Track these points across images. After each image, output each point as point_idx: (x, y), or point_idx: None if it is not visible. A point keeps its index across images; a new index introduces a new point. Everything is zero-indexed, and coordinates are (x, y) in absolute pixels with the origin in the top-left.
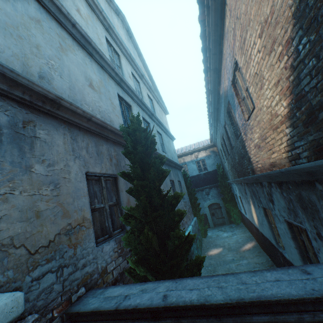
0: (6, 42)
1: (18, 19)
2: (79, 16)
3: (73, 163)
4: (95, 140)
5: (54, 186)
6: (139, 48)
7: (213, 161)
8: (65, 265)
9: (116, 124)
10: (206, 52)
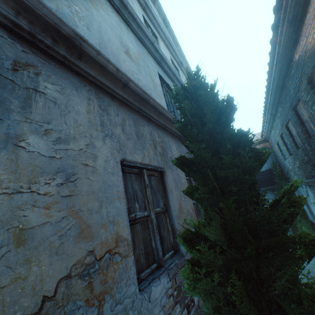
0: None
1: None
2: None
3: (101, 143)
4: (134, 117)
5: (65, 179)
6: (175, 38)
7: None
8: None
9: None
10: None
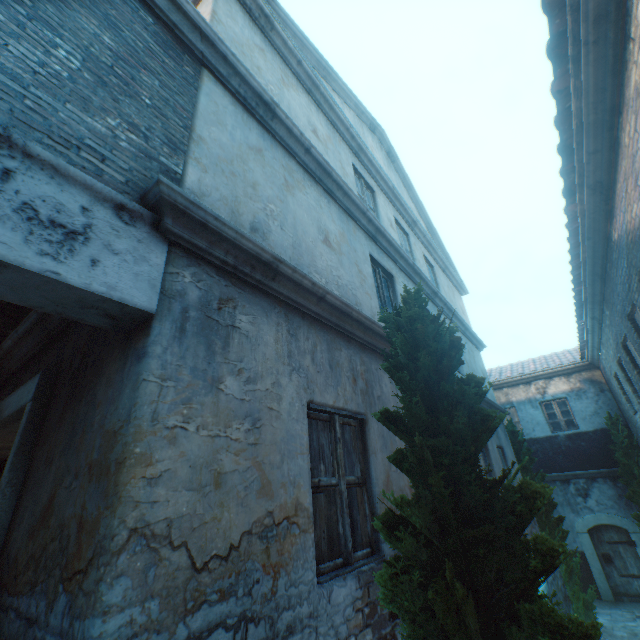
0: (215, 181)
1: (234, 151)
2: (316, 139)
3: (287, 380)
4: (328, 338)
5: (252, 424)
6: (407, 178)
7: (594, 405)
8: (253, 617)
9: (366, 310)
10: (569, 152)
